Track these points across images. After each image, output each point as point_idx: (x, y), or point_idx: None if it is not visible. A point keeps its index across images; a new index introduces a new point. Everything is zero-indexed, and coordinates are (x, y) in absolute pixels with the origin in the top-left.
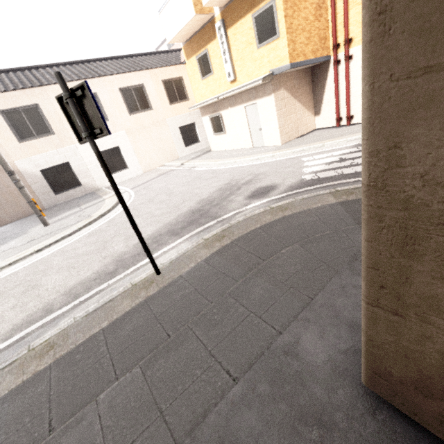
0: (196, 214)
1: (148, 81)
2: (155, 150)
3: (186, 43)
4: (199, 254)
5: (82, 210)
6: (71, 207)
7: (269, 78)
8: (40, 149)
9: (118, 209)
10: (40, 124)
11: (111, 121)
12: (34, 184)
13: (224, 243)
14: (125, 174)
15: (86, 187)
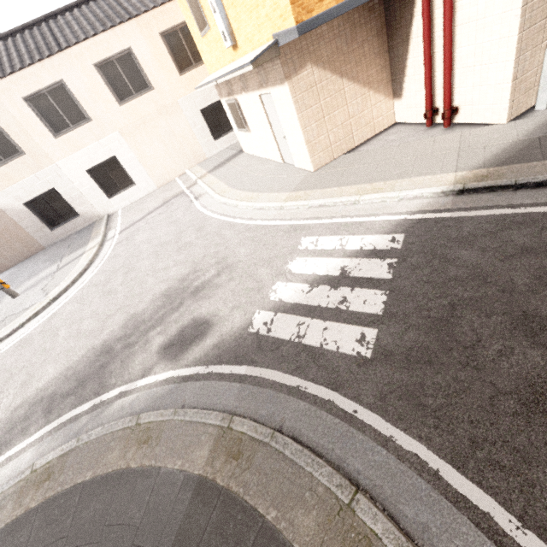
0: (100, 360)
1: (136, 40)
2: (169, 152)
3: None
4: (1, 512)
5: (55, 273)
6: (57, 255)
7: (270, 53)
8: (14, 177)
9: (75, 289)
10: (3, 143)
11: (95, 120)
12: (22, 221)
13: (34, 501)
14: (133, 193)
15: (85, 217)
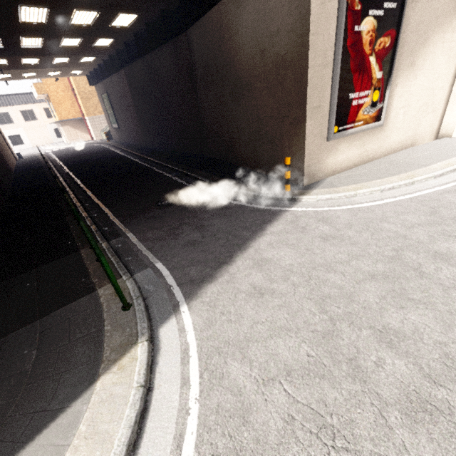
0: None
1: (35, 108)
2: (40, 138)
3: (45, 99)
4: None
5: None
6: None
7: (58, 123)
8: None
9: None
10: None
11: (15, 124)
12: None
13: None
14: (23, 147)
15: None
